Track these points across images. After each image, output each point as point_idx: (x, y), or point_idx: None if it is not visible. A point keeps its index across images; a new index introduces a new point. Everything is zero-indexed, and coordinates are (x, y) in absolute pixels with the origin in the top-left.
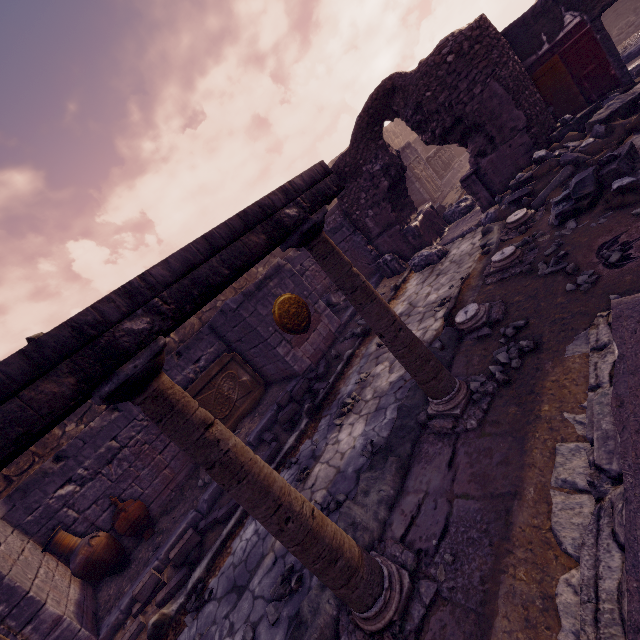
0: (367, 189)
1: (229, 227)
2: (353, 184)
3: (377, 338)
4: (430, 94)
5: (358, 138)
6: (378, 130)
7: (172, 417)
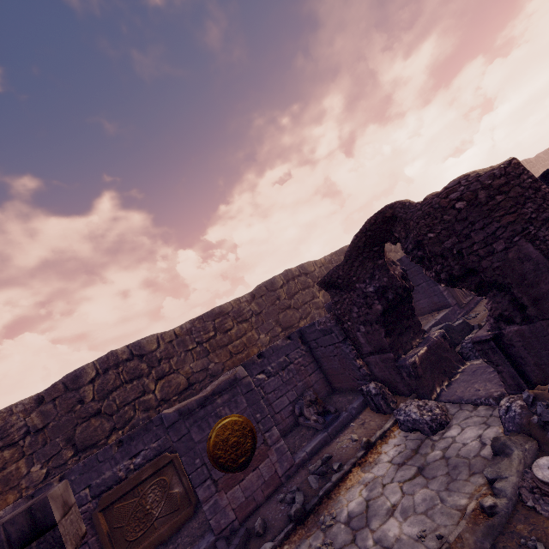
0: (360, 305)
1: None
2: (346, 295)
3: (307, 544)
4: (433, 235)
5: (353, 255)
6: (378, 250)
7: None
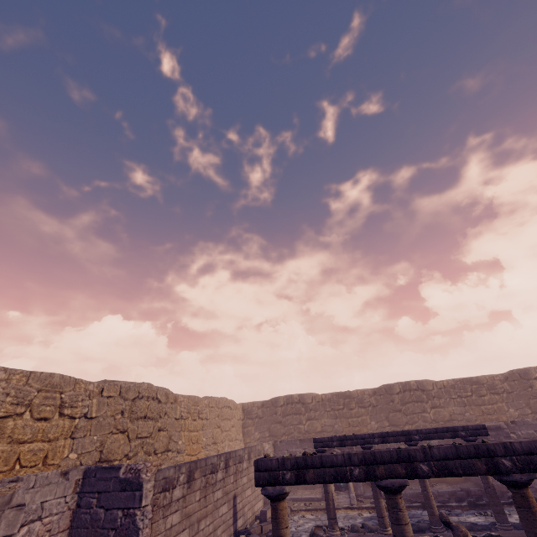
0: None
1: (442, 429)
2: None
3: None
4: None
5: None
6: None
7: None
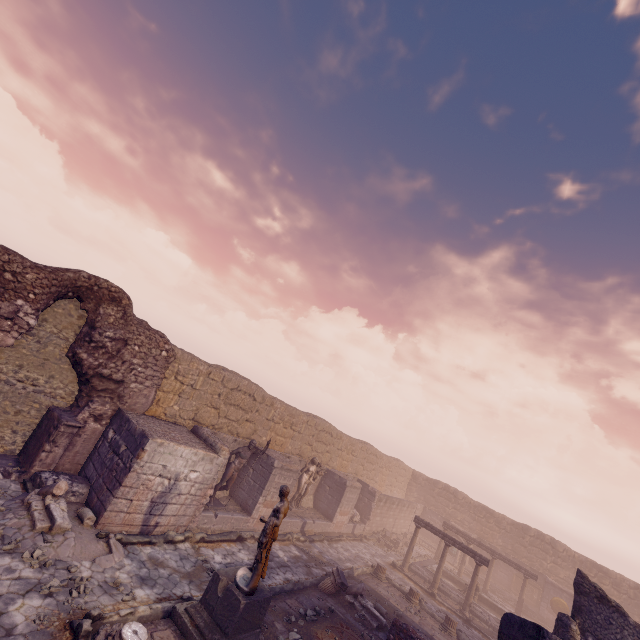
0: None
1: (513, 562)
2: None
3: None
4: None
5: None
6: None
7: (491, 562)
